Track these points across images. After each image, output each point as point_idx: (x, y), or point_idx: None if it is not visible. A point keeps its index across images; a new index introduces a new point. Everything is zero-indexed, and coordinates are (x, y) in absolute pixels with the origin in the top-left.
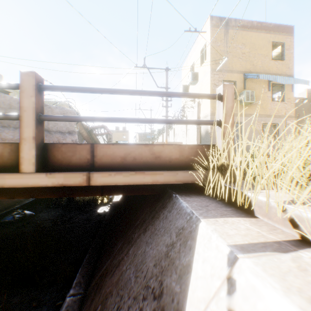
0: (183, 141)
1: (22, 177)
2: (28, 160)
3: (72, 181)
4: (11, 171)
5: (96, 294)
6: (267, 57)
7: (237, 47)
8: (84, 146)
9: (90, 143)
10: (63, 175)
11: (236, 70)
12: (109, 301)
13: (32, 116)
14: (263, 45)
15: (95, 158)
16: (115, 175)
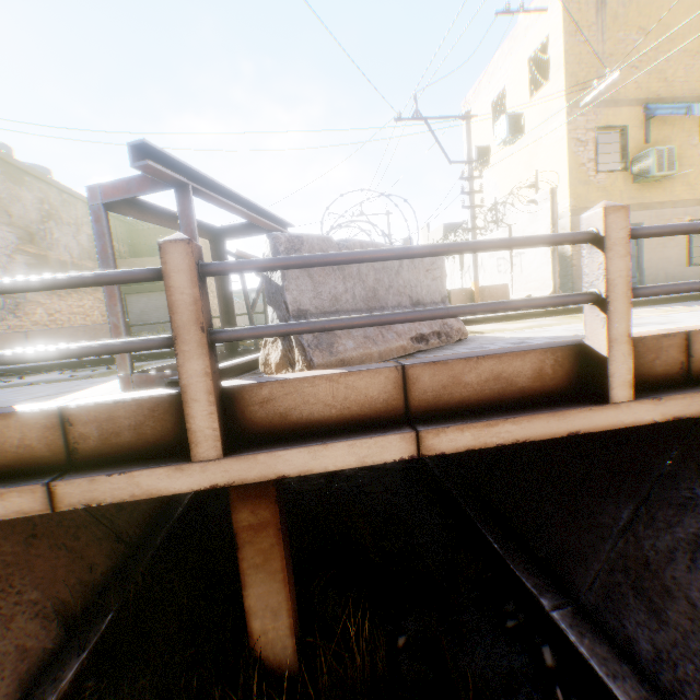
0: (502, 280)
1: (614, 410)
2: (619, 378)
3: (691, 408)
4: (555, 400)
5: (660, 600)
6: (698, 56)
7: (626, 40)
8: (672, 338)
9: (681, 332)
10: (677, 399)
11: (626, 98)
12: None
13: (624, 294)
14: (688, 27)
15: (690, 359)
16: None
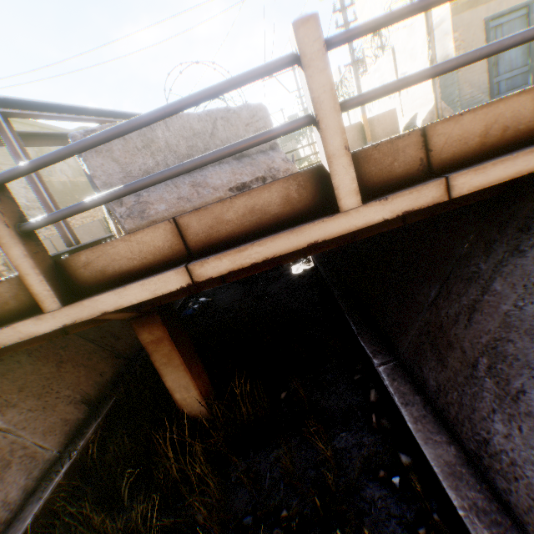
0: (393, 106)
1: (345, 217)
2: (346, 188)
3: (421, 200)
4: (307, 218)
5: (445, 352)
6: None
7: None
8: (409, 137)
9: (418, 129)
10: (405, 195)
11: None
12: (512, 348)
13: (333, 109)
14: None
15: (431, 153)
16: (494, 167)
